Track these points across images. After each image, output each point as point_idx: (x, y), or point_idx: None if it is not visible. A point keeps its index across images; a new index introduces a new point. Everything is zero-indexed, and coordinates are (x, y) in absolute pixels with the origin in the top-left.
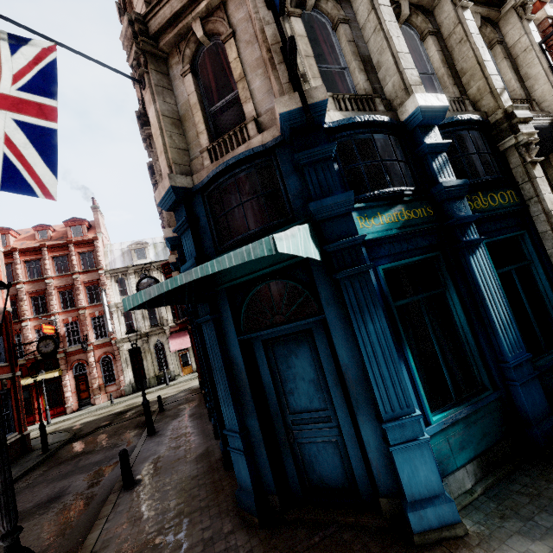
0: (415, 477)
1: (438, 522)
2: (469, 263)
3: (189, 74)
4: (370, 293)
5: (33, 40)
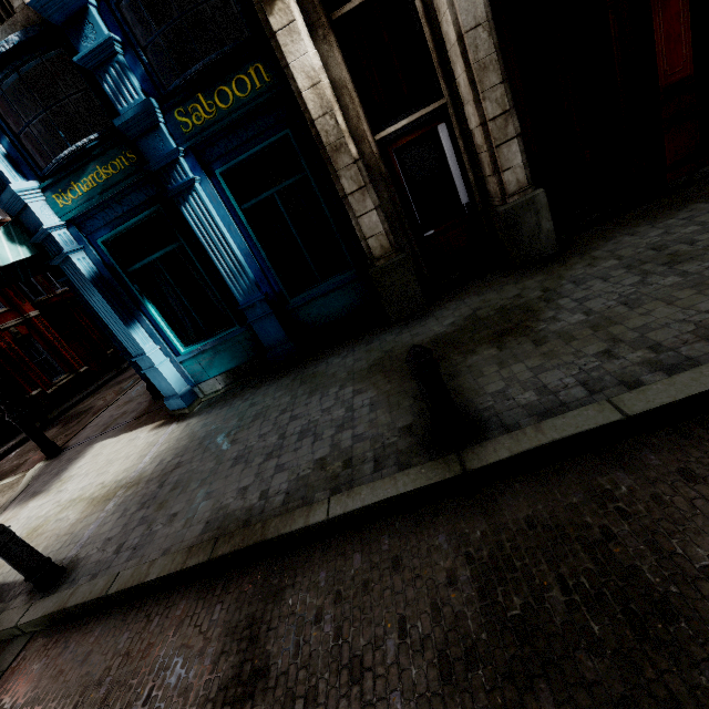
0: (162, 386)
1: (178, 407)
2: (184, 214)
3: None
4: (81, 274)
5: None
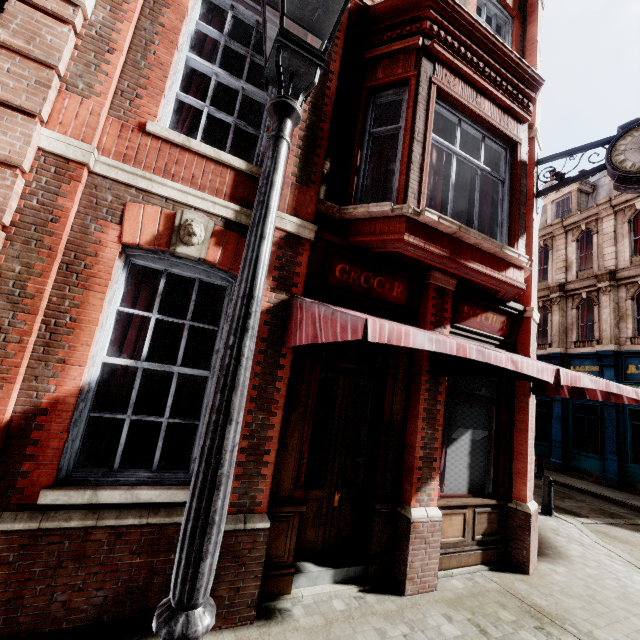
0: None
1: None
2: None
3: None
4: None
5: None
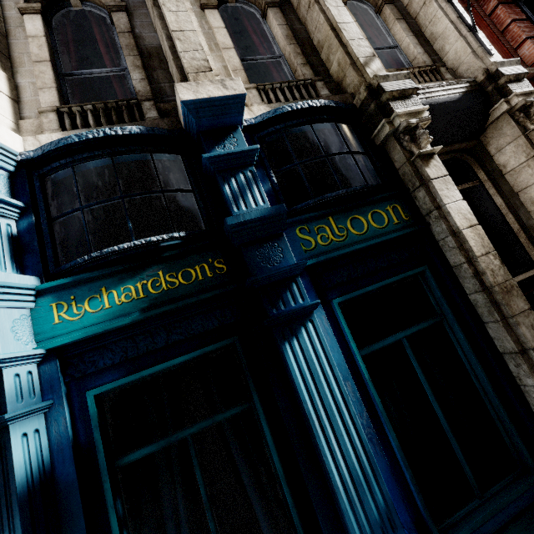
0: None
1: None
2: (283, 355)
3: None
4: (4, 477)
5: None
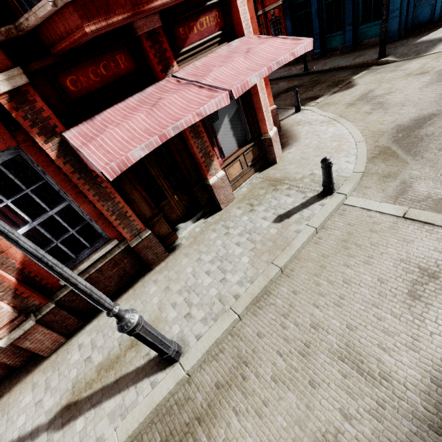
0: None
1: None
2: None
3: None
4: None
5: None
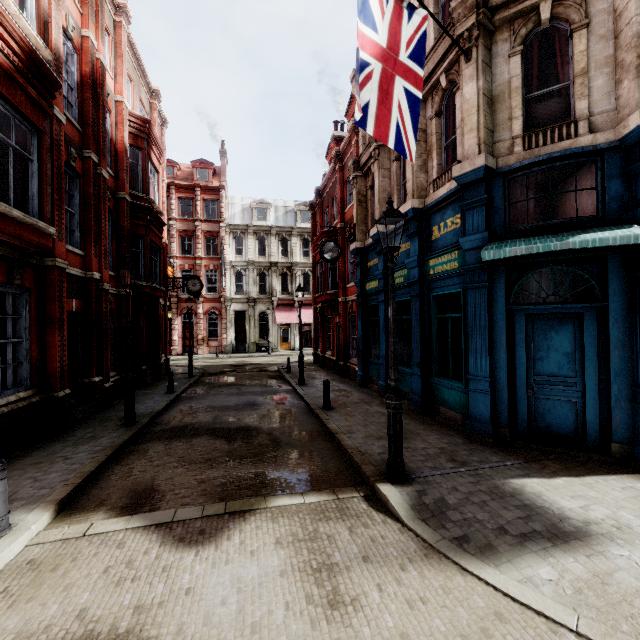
0: None
1: None
2: None
3: (518, 56)
4: None
5: (418, 9)
